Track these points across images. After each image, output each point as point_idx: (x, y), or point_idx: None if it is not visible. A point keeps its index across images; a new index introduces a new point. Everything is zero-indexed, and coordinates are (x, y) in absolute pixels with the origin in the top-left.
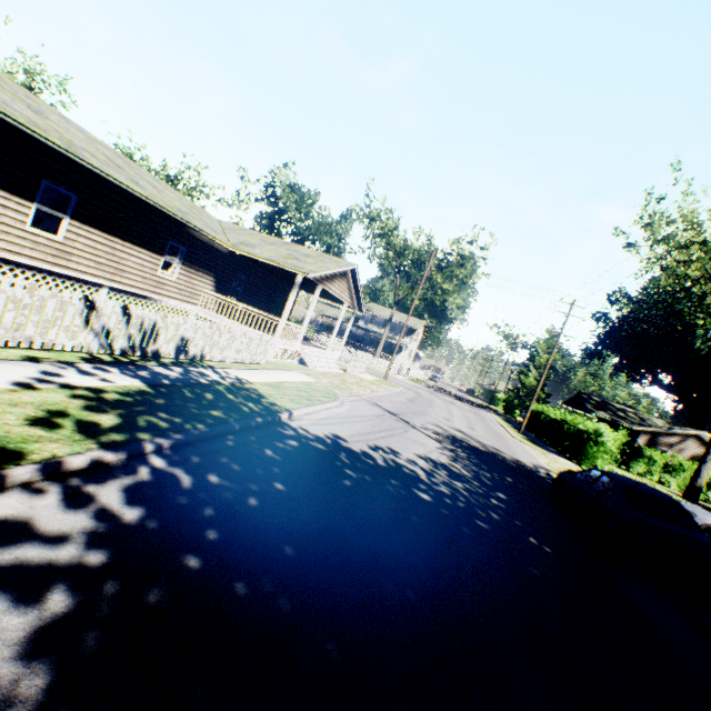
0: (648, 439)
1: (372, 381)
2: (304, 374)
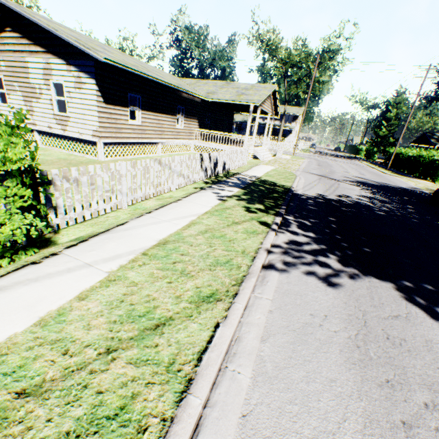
0: None
1: (291, 159)
2: (266, 165)
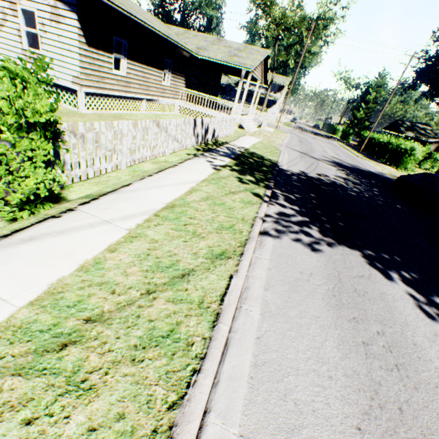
0: (436, 147)
1: (274, 132)
2: (252, 137)
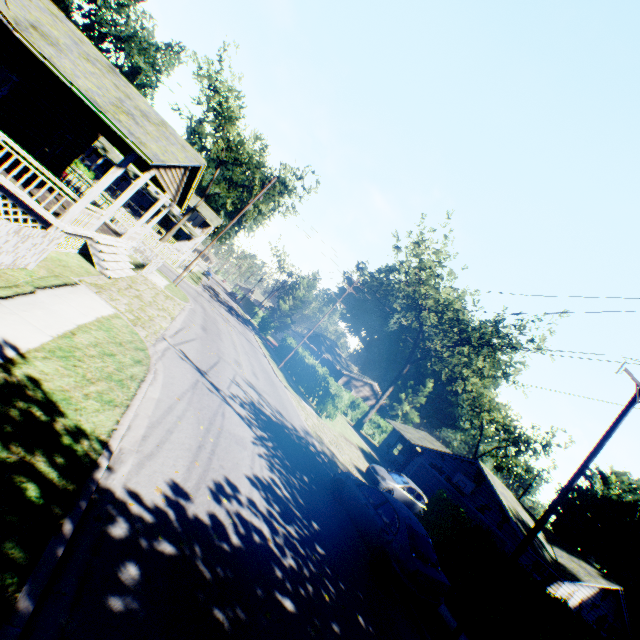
0: (347, 380)
1: (166, 291)
2: (97, 294)
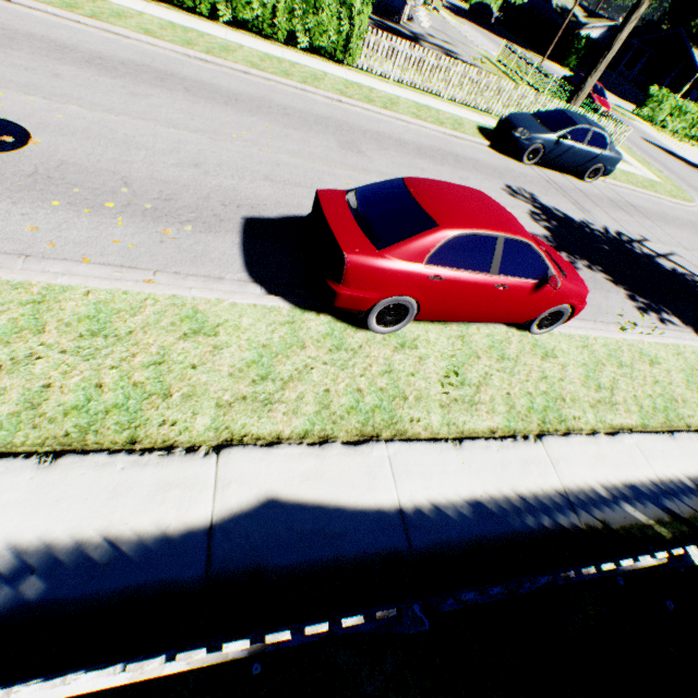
0: None
1: None
2: None
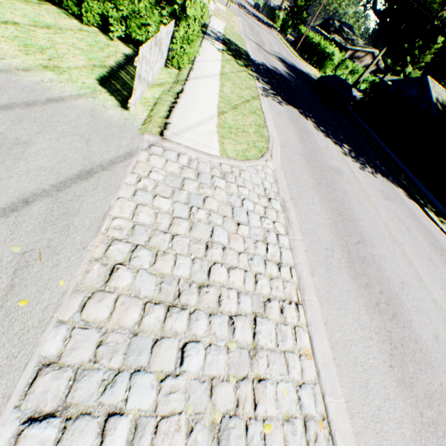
0: (350, 55)
1: (227, 13)
2: (217, 19)
